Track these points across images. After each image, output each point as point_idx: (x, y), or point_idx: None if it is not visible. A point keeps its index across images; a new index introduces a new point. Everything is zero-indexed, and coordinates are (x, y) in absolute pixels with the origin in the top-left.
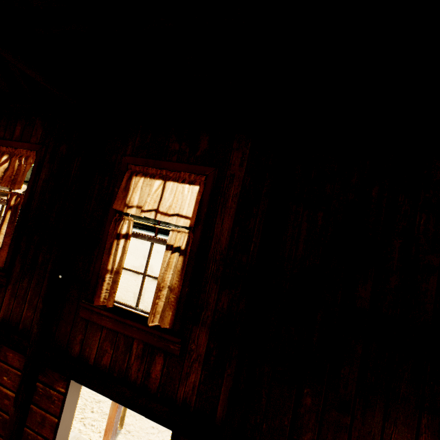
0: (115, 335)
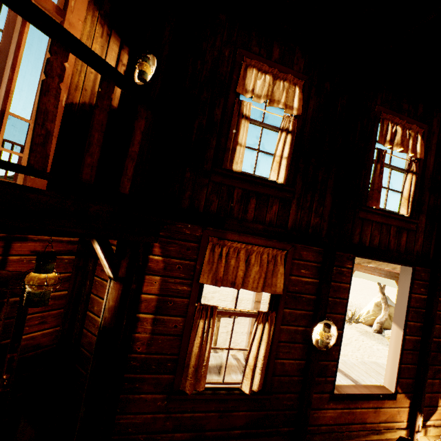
0: (380, 225)
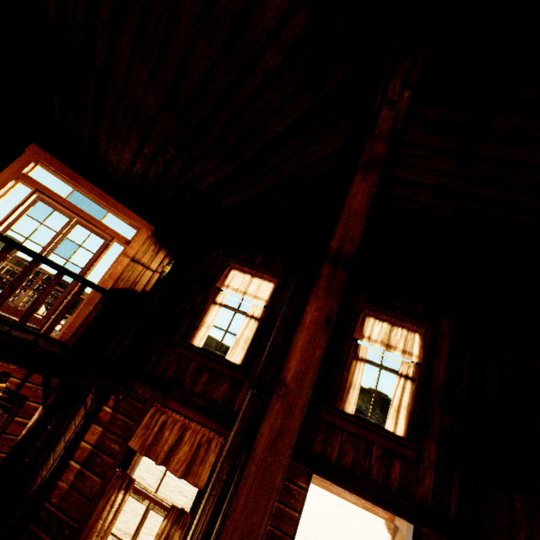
0: (355, 438)
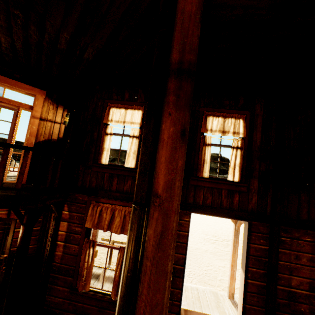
0: (211, 189)
